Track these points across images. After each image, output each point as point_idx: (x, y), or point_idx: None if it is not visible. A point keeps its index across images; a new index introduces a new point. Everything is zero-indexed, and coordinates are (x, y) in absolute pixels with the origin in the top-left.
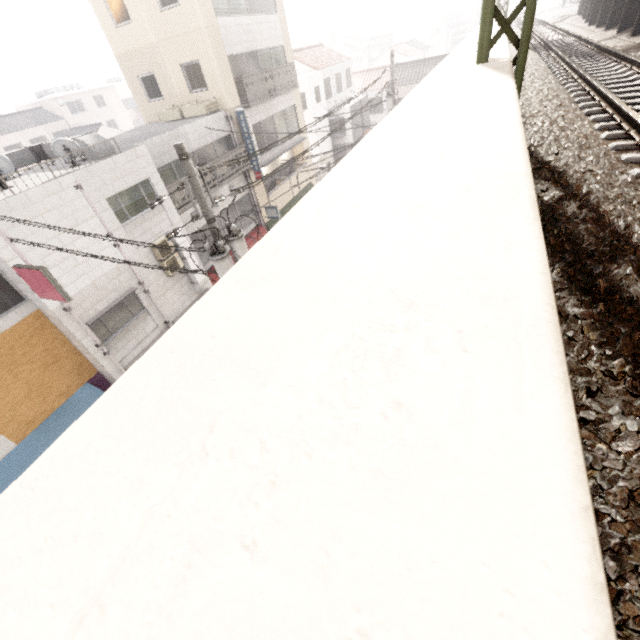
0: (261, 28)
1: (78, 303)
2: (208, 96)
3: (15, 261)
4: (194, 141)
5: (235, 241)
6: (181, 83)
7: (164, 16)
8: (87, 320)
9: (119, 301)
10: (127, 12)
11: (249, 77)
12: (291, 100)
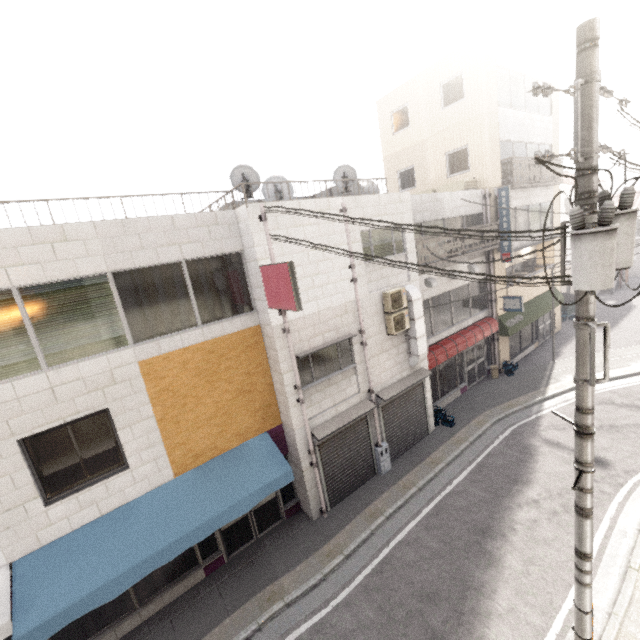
0: (534, 125)
1: (297, 329)
2: (467, 177)
3: (265, 262)
4: (448, 209)
5: (622, 218)
6: (440, 170)
7: (443, 114)
8: (297, 352)
9: (335, 342)
10: (408, 120)
11: (513, 164)
12: (549, 196)
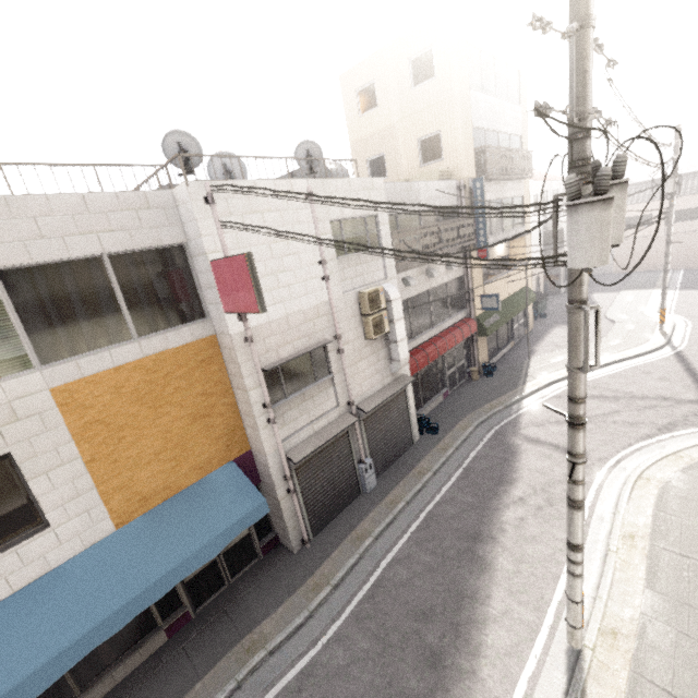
0: (505, 113)
1: (262, 337)
2: (441, 167)
3: (216, 255)
4: (423, 200)
5: (614, 189)
6: (412, 158)
7: (414, 94)
8: (264, 364)
9: (308, 350)
10: (375, 100)
11: (486, 155)
12: (520, 191)
